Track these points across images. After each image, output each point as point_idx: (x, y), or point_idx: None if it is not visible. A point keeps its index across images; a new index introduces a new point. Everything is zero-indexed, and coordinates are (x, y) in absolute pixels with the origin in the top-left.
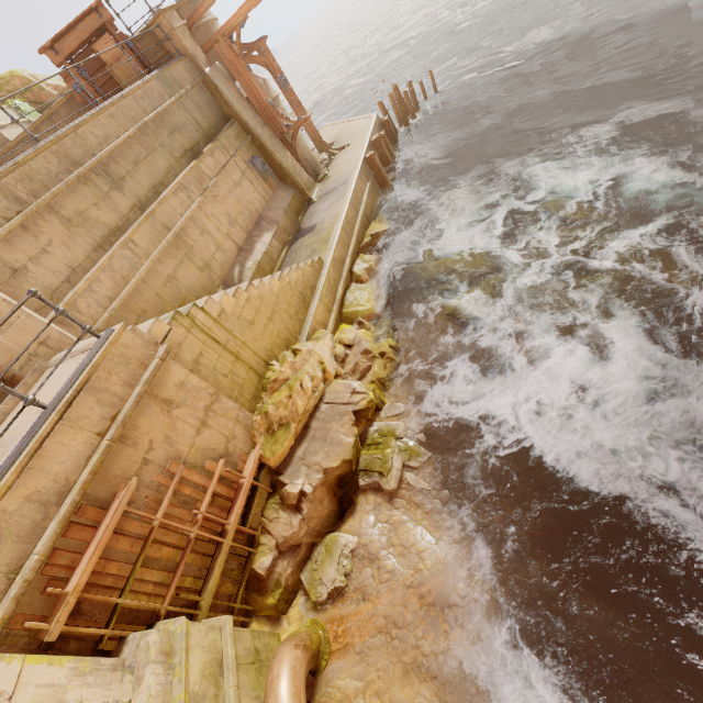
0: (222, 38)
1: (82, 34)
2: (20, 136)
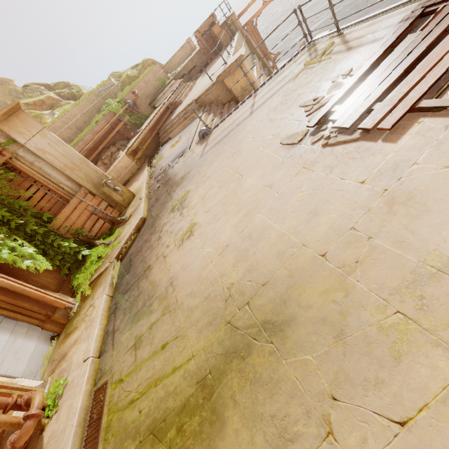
0: (250, 23)
1: (207, 25)
2: (182, 67)
